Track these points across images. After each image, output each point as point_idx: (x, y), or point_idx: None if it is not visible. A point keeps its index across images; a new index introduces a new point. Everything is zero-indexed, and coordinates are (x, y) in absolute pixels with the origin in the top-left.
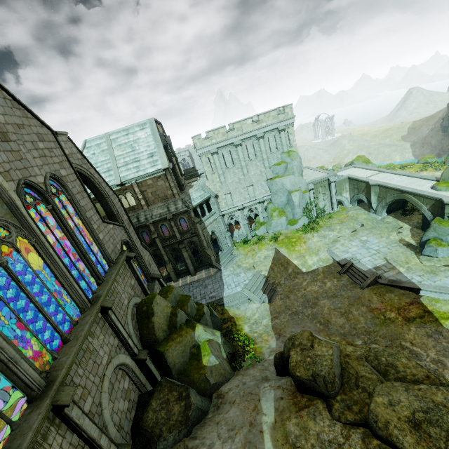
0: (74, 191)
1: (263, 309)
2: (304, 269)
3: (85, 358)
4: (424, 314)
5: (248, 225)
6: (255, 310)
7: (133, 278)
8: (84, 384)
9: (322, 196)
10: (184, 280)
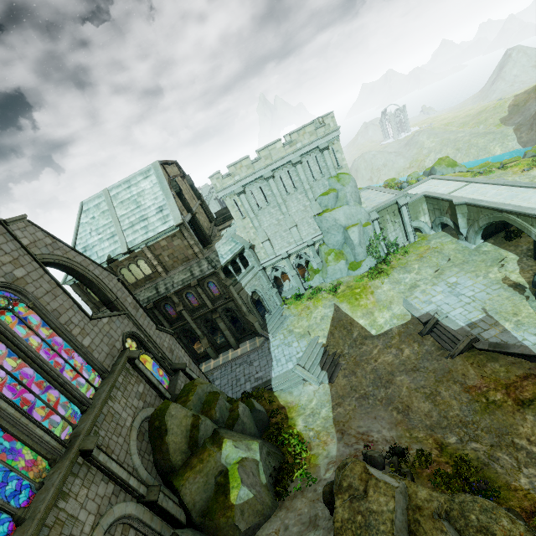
0: (40, 293)
1: (322, 392)
2: (373, 331)
3: None
4: None
5: (297, 276)
6: (312, 394)
7: (142, 381)
8: None
9: (391, 225)
10: (226, 356)
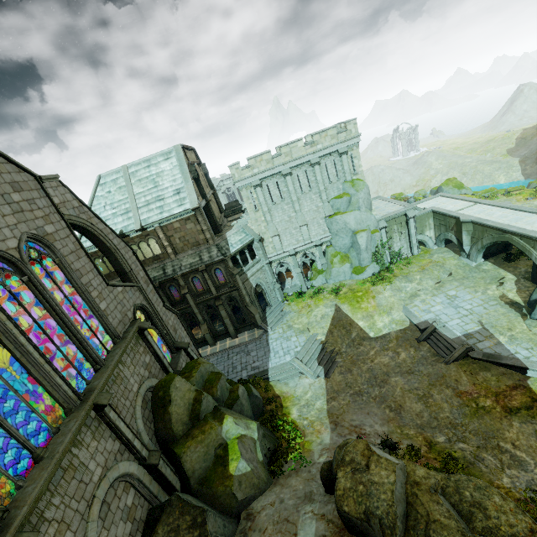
0: (65, 252)
1: (317, 386)
2: (371, 333)
3: (66, 480)
4: (533, 404)
5: (302, 274)
6: (308, 387)
7: (149, 353)
8: (61, 516)
9: (397, 235)
10: (223, 344)
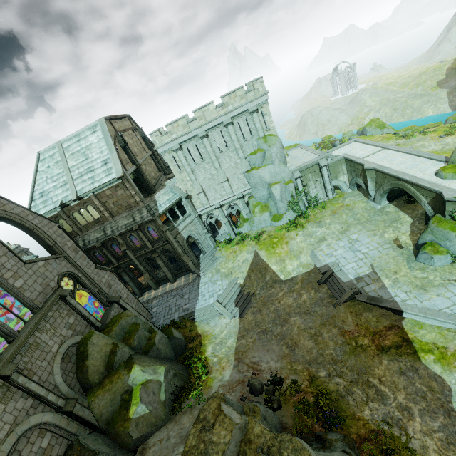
0: None
1: (232, 325)
2: (282, 276)
3: None
4: (402, 344)
5: (229, 224)
6: (224, 326)
7: (74, 314)
8: None
9: (313, 183)
10: (164, 288)
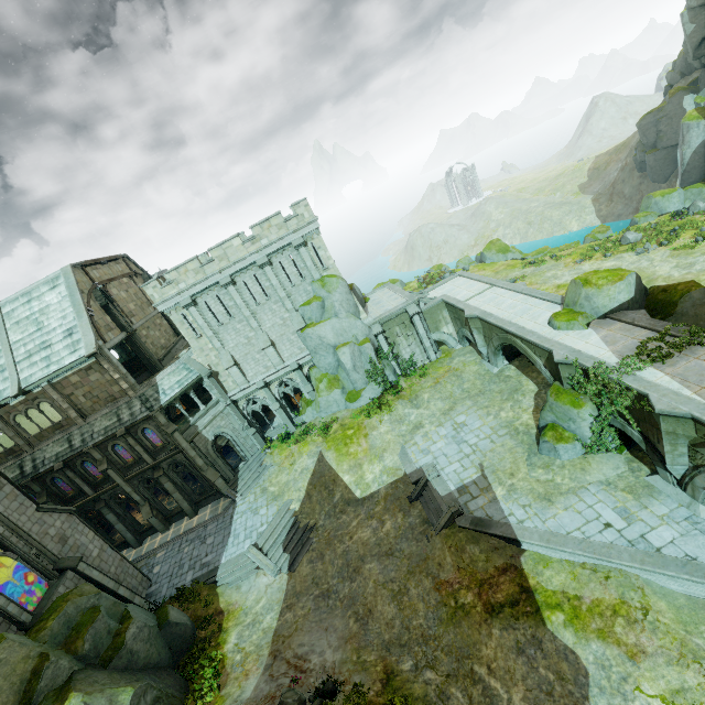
0: None
1: (276, 587)
2: (358, 492)
3: None
4: (520, 597)
5: (282, 410)
6: (263, 591)
7: None
8: None
9: (403, 339)
10: (178, 527)
